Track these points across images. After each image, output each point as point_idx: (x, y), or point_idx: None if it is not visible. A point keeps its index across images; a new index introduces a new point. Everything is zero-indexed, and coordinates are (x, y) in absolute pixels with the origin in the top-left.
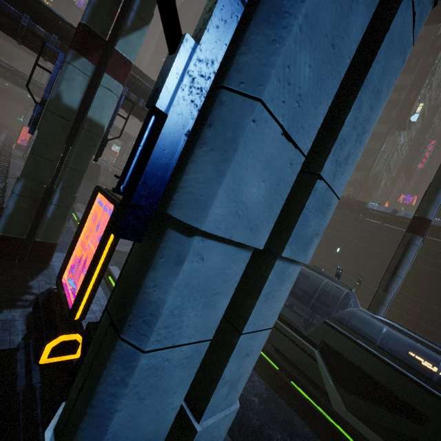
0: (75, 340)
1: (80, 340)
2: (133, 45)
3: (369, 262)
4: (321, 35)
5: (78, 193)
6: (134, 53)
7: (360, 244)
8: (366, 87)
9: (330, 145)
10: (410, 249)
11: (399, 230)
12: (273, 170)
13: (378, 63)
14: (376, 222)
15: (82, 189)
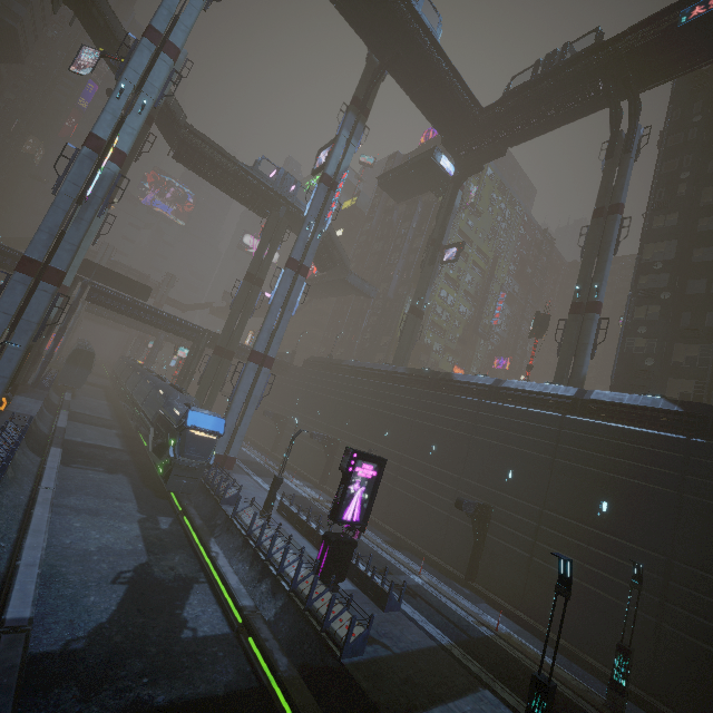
0: (2, 400)
1: (4, 401)
2: (68, 278)
3: (336, 413)
4: (8, 302)
5: (73, 378)
6: (69, 282)
7: (332, 398)
8: (32, 304)
9: (24, 313)
10: (245, 370)
11: (353, 379)
12: (4, 318)
13: (34, 300)
14: (342, 376)
15: (77, 375)
